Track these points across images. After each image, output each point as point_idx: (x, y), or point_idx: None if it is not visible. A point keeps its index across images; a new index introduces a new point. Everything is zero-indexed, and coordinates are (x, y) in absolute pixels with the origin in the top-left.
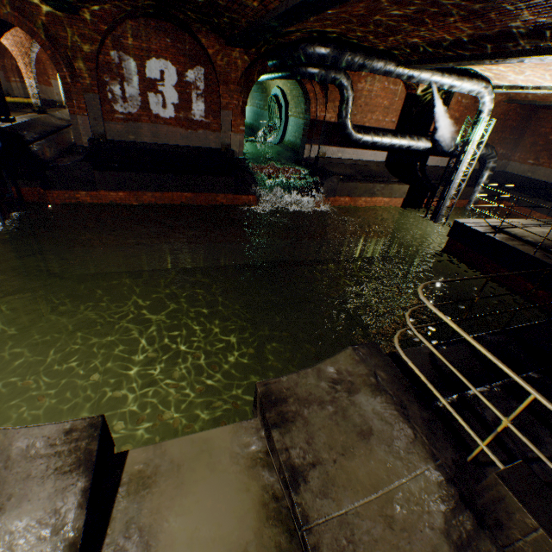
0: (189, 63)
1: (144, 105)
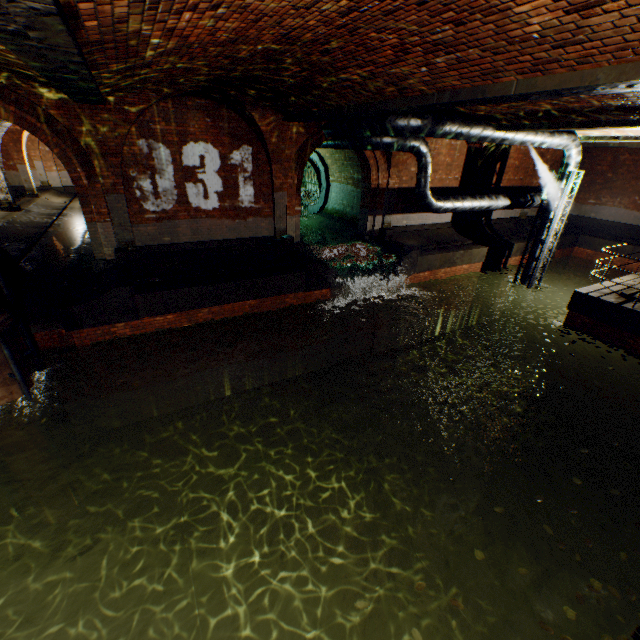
0: (233, 143)
1: (181, 199)
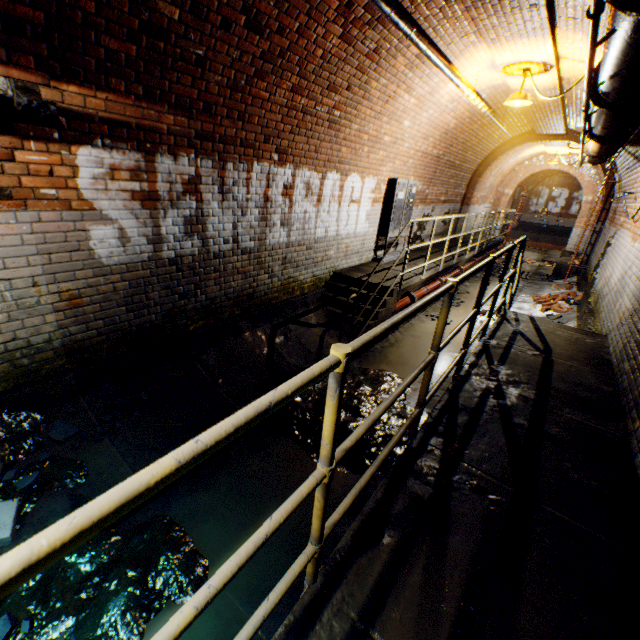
0: (576, 189)
1: (544, 207)
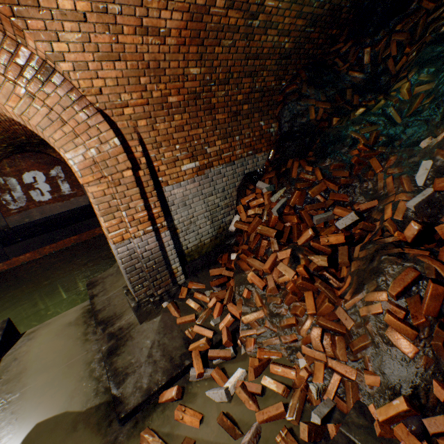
0: (50, 167)
1: (29, 199)
